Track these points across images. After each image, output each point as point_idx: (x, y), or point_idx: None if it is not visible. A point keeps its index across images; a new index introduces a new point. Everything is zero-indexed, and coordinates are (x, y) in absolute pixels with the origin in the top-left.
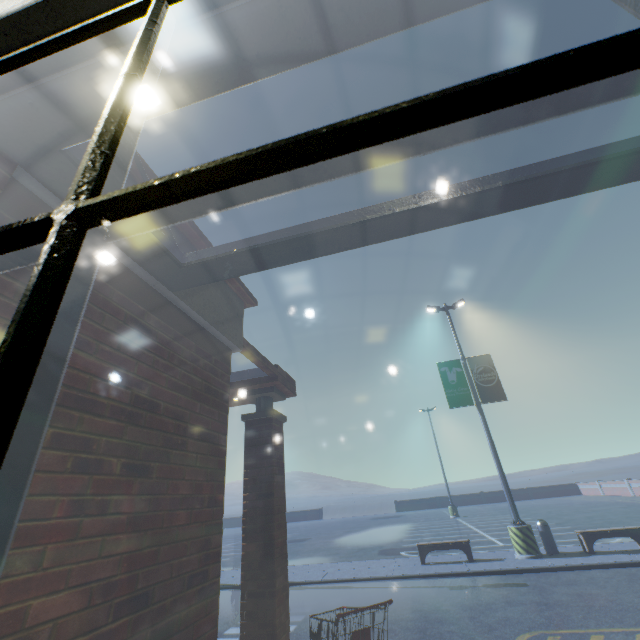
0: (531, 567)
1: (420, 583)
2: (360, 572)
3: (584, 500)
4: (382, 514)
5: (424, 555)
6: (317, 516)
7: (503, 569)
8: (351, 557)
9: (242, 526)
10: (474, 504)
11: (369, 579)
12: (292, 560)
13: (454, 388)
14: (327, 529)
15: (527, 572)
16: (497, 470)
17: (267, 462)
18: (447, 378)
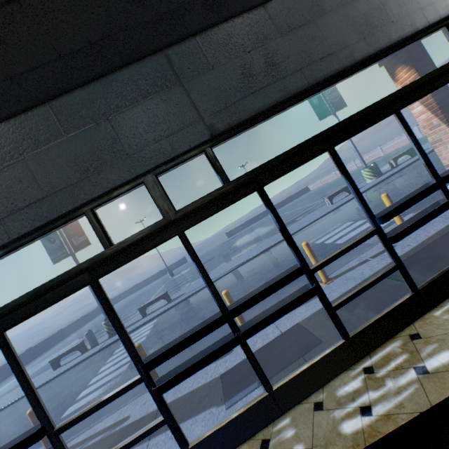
0: (389, 175)
1: (351, 202)
2: (309, 220)
3: (319, 188)
4: (222, 242)
5: (331, 200)
6: (184, 262)
7: (378, 182)
8: (274, 233)
9: (437, 107)
10: (265, 216)
11: (323, 216)
12: (240, 253)
13: (319, 108)
14: (210, 255)
15: (388, 178)
16: (352, 146)
17: (431, 67)
18: (313, 103)
